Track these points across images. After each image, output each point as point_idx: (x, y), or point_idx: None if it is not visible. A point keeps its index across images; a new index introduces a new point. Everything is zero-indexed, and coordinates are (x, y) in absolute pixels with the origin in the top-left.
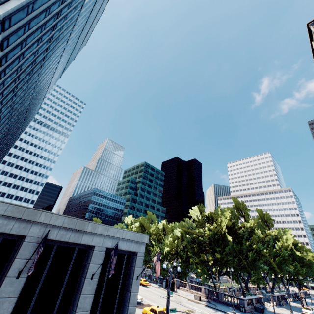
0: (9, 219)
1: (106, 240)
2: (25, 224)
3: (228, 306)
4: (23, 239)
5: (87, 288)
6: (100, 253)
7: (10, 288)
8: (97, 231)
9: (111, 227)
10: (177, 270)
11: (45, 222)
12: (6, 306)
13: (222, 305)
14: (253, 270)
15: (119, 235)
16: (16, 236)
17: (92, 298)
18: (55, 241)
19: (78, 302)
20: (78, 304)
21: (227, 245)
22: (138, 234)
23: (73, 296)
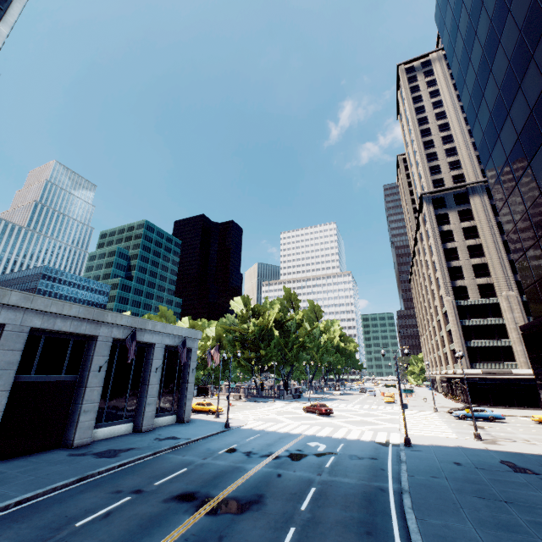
0: (81, 321)
1: (164, 337)
2: (95, 325)
3: (268, 399)
4: (96, 339)
5: (153, 379)
6: (160, 350)
7: (96, 380)
8: (157, 329)
9: (168, 325)
10: (238, 355)
11: (113, 322)
12: (96, 393)
13: (262, 399)
14: (296, 361)
15: (176, 332)
16: (84, 337)
17: (158, 387)
18: (117, 341)
19: (147, 391)
20: (148, 393)
21: (274, 339)
22: (192, 330)
23: (139, 388)
